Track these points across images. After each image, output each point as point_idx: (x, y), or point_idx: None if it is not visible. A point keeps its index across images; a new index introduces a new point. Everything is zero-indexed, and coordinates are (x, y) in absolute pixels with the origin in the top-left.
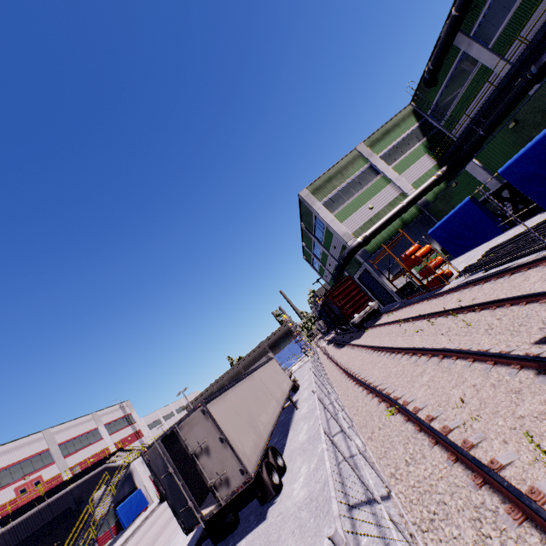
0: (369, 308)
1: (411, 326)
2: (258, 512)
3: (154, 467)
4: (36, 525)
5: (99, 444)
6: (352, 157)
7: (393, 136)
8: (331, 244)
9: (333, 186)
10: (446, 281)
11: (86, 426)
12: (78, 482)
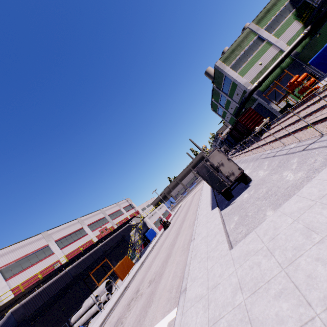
0: (264, 122)
1: (300, 114)
2: (243, 188)
3: (201, 173)
4: (111, 244)
5: (123, 216)
6: (246, 33)
7: (272, 12)
8: (234, 93)
9: (236, 55)
10: (316, 92)
11: (115, 208)
12: (120, 230)
